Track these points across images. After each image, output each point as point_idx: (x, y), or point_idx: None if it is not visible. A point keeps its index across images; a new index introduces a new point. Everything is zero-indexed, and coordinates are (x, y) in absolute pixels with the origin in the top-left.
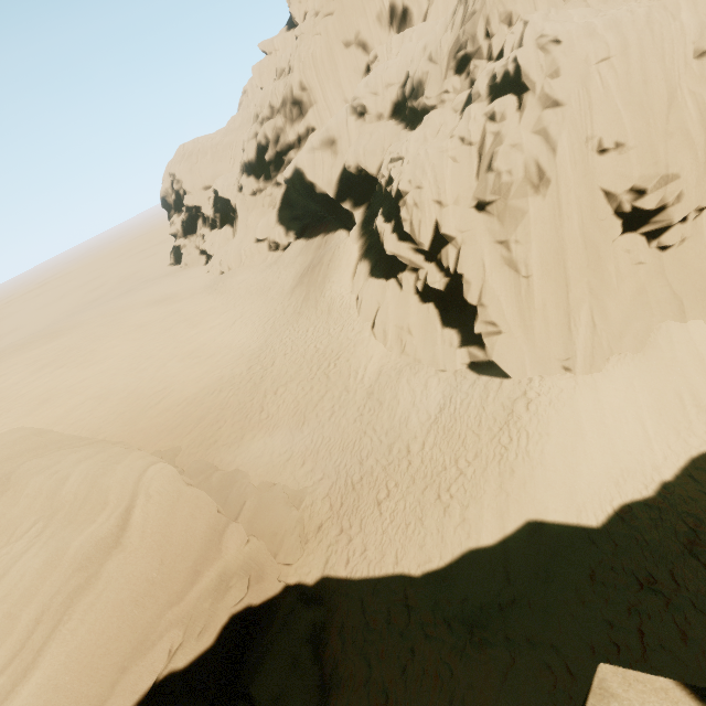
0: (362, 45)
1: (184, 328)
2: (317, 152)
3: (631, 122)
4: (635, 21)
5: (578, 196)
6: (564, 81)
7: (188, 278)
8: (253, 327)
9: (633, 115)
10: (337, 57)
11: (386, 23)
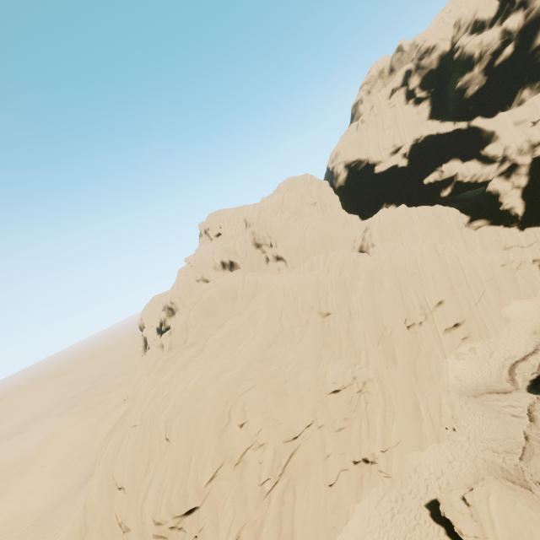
0: (206, 280)
1: (36, 476)
2: (159, 349)
3: (127, 476)
4: (157, 402)
5: (103, 516)
6: (121, 431)
7: (114, 395)
8: (61, 488)
9: (129, 471)
10: (192, 287)
11: (221, 268)
